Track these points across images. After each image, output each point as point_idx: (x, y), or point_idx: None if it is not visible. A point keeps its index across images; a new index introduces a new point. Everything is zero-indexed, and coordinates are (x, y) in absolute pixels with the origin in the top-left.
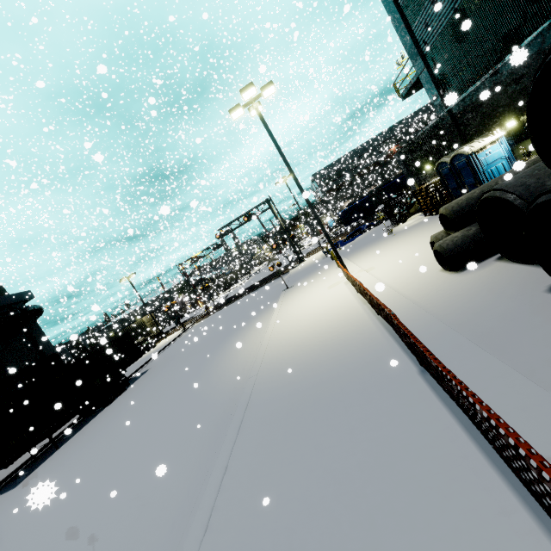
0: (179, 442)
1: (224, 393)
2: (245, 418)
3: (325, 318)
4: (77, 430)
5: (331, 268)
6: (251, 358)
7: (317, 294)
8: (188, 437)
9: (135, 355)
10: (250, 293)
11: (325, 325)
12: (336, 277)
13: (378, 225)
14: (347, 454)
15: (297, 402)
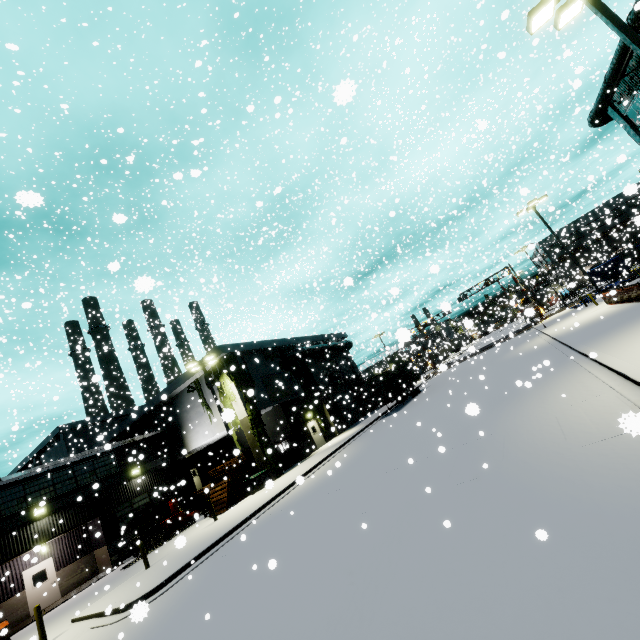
0: (524, 359)
1: (536, 350)
2: (566, 337)
3: (597, 315)
4: (405, 403)
5: (588, 308)
6: (544, 343)
7: (582, 316)
8: (528, 357)
9: (418, 376)
10: (488, 349)
11: (598, 316)
12: (596, 308)
13: (633, 280)
14: (622, 317)
15: (594, 325)
